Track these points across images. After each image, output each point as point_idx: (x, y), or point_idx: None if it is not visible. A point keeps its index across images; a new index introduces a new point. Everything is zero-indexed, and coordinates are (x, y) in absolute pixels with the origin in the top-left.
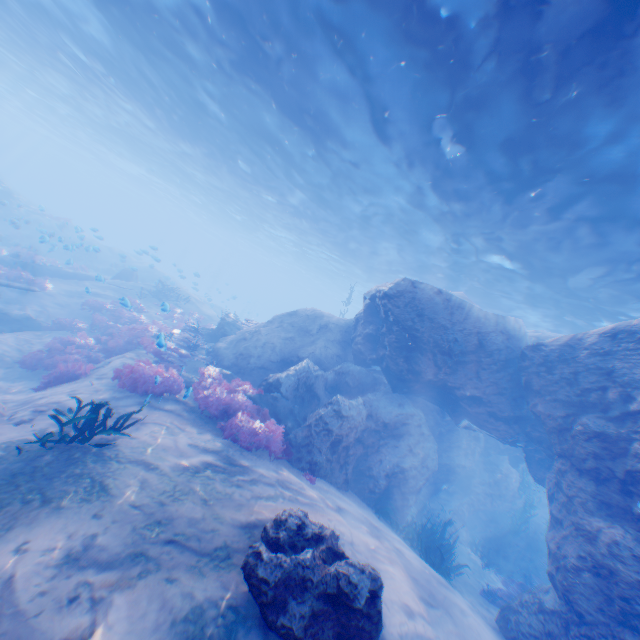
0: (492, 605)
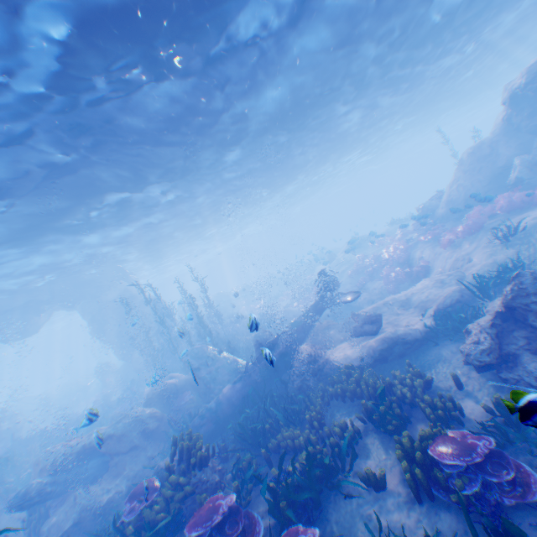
0: None
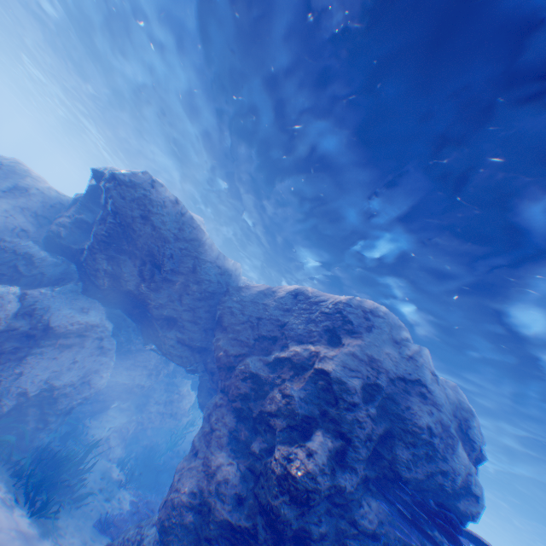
0: (102, 537)
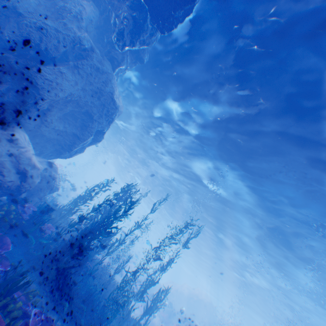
0: None
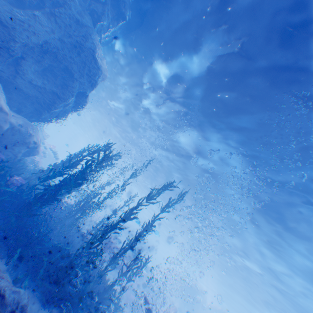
0: None
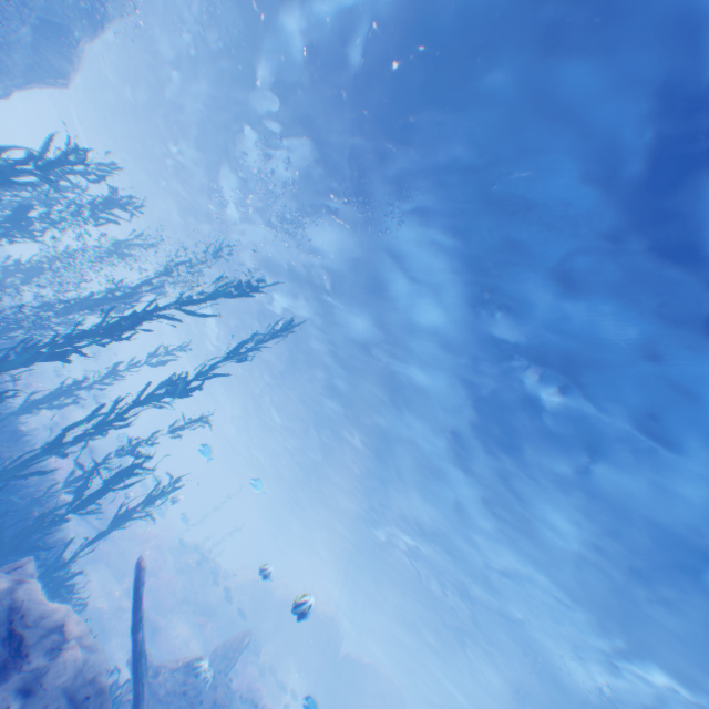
0: None
